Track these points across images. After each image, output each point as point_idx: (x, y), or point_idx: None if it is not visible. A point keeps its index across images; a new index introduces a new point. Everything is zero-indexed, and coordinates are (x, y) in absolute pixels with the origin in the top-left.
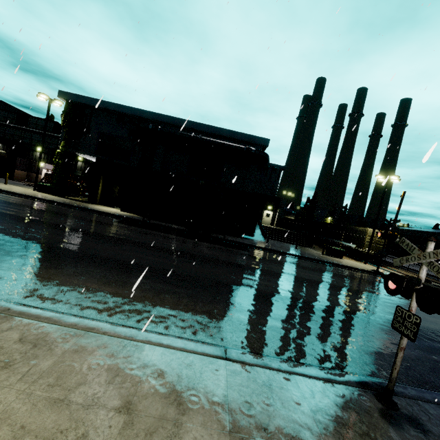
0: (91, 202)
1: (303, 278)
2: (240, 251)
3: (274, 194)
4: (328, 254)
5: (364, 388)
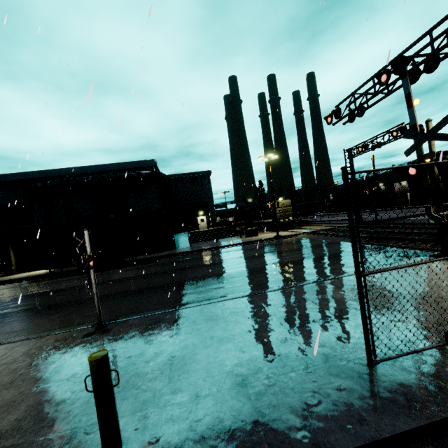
0: (7, 274)
1: (183, 268)
2: (146, 265)
3: (211, 198)
4: (247, 235)
5: (95, 326)
